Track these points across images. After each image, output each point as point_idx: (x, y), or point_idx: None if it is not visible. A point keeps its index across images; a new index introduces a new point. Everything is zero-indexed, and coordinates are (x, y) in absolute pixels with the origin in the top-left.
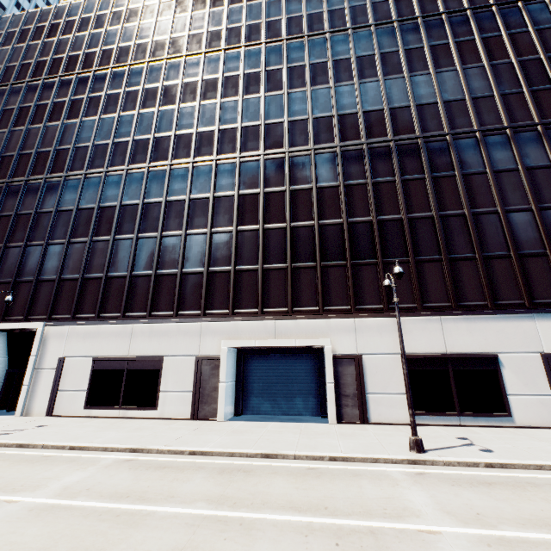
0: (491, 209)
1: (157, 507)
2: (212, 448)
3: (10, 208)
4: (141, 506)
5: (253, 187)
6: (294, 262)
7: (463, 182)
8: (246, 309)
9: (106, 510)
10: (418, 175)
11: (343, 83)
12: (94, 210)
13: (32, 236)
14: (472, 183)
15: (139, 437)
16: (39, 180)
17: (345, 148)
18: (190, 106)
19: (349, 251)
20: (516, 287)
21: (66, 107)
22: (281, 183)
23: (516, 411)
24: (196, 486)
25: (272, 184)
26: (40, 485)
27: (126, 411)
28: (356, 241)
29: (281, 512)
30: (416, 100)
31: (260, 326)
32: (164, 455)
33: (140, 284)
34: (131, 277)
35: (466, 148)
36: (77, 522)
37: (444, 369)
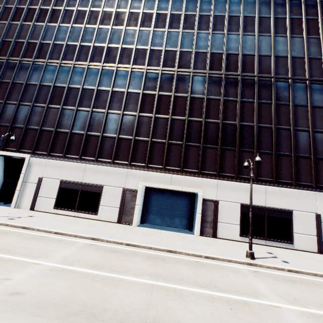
0: (305, 129)
1: (123, 276)
2: (138, 243)
3: (9, 78)
4: (114, 275)
5: (168, 91)
6: (187, 141)
7: (293, 110)
8: (155, 165)
9: (95, 275)
10: (268, 101)
11: (232, 33)
12: (65, 88)
13: (23, 98)
14: (298, 111)
15: (92, 231)
16: (28, 61)
17: (227, 76)
18: (133, 29)
19: (221, 140)
20: (310, 176)
21: (49, 13)
22: (186, 92)
23: (296, 241)
24: (139, 266)
25: (180, 91)
26: (48, 255)
27: (79, 213)
28: (225, 135)
29: (193, 287)
30: (275, 53)
31: (162, 176)
32: (111, 243)
33: (92, 140)
34: (86, 135)
35: (299, 89)
36: (82, 280)
37: (262, 215)
